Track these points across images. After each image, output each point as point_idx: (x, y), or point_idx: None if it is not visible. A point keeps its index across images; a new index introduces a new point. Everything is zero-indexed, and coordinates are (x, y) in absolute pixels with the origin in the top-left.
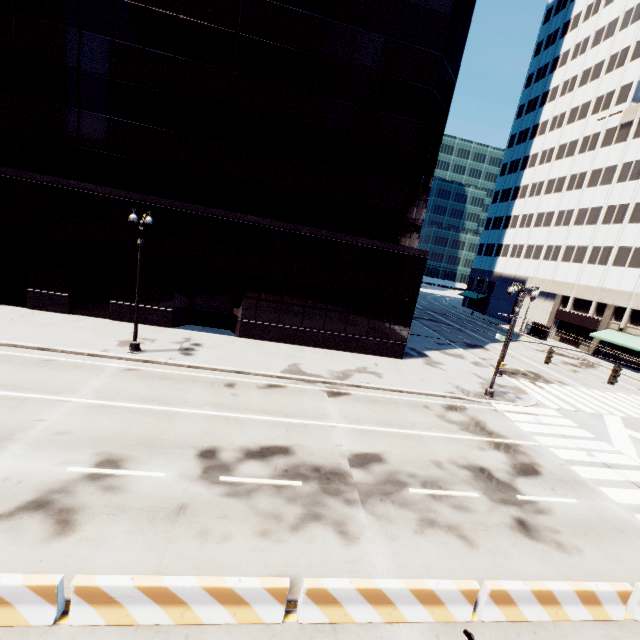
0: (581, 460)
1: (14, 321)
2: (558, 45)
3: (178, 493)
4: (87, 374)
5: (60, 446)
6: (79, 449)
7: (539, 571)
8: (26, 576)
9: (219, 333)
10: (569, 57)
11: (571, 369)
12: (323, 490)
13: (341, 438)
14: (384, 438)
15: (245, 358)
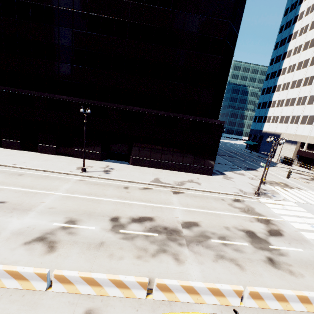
0: (307, 229)
1: (33, 158)
2: (297, 9)
3: (100, 236)
4: (63, 182)
5: (50, 214)
6: (58, 215)
7: (278, 284)
8: (34, 268)
9: (123, 163)
10: (304, 15)
11: (305, 181)
12: (168, 238)
13: (178, 214)
14: (200, 214)
15: (133, 175)
